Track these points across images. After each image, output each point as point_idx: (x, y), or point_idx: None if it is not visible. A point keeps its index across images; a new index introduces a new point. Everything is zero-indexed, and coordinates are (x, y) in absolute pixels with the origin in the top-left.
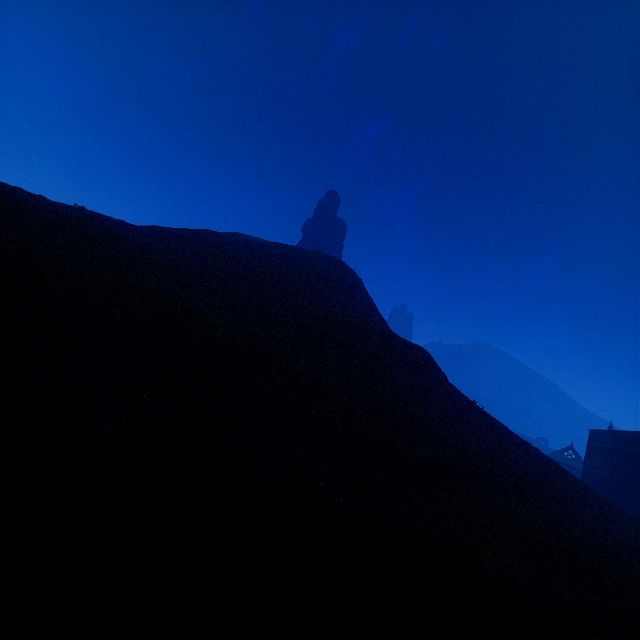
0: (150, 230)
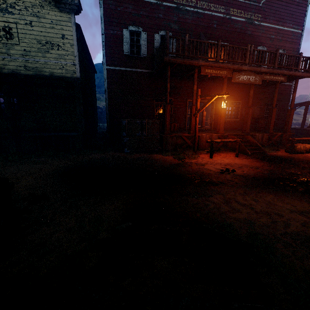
0: None
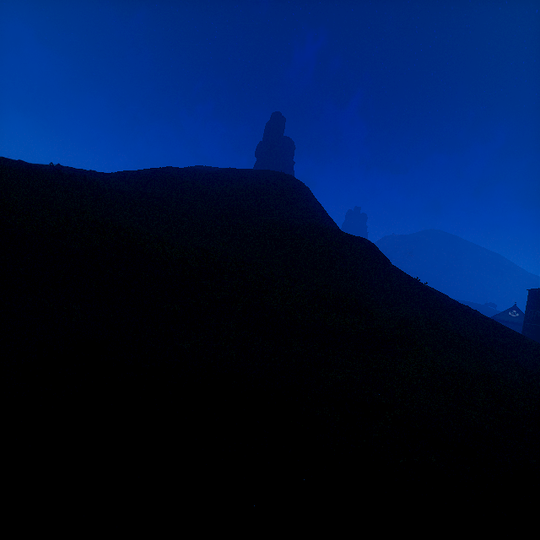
0: (118, 175)
